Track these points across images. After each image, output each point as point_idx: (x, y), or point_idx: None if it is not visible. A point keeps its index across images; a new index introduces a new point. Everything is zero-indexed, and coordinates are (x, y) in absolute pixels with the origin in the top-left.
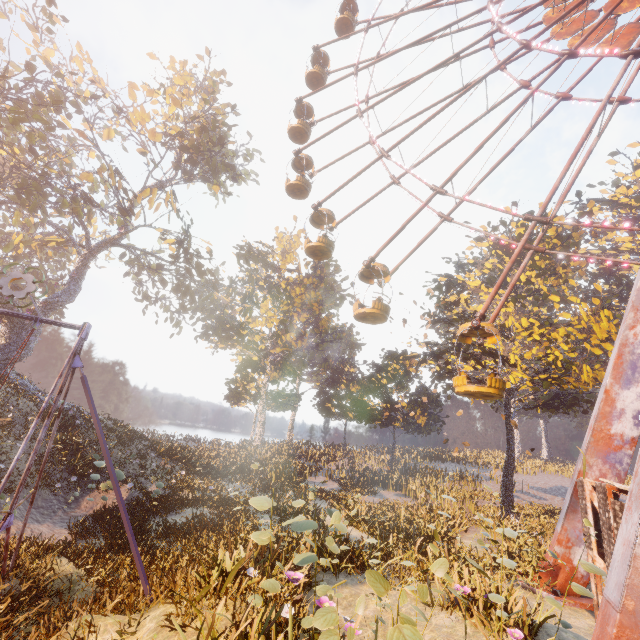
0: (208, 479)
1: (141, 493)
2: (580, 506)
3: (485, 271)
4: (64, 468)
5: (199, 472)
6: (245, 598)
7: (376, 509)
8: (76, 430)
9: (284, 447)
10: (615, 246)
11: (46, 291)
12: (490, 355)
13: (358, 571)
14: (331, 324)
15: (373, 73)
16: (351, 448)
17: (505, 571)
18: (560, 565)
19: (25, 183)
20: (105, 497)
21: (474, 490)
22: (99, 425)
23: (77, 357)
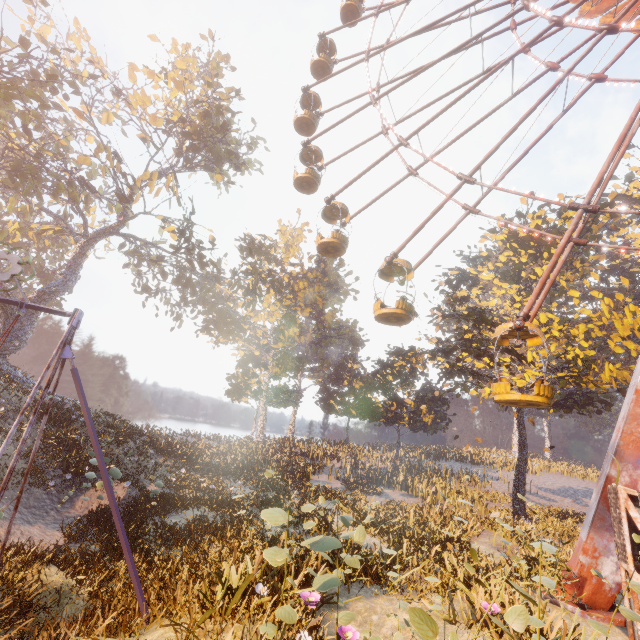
0: (209, 477)
1: (139, 492)
2: (611, 515)
3: (499, 265)
4: (58, 465)
5: (200, 470)
6: (254, 621)
7: (384, 511)
8: (72, 425)
9: (285, 444)
10: (627, 242)
11: (33, 273)
12: (507, 352)
13: (372, 582)
14: (335, 319)
15: (384, 56)
16: (353, 445)
17: (526, 582)
18: (586, 576)
19: (19, 166)
20: (101, 496)
21: (482, 491)
22: (91, 423)
23: (67, 347)
